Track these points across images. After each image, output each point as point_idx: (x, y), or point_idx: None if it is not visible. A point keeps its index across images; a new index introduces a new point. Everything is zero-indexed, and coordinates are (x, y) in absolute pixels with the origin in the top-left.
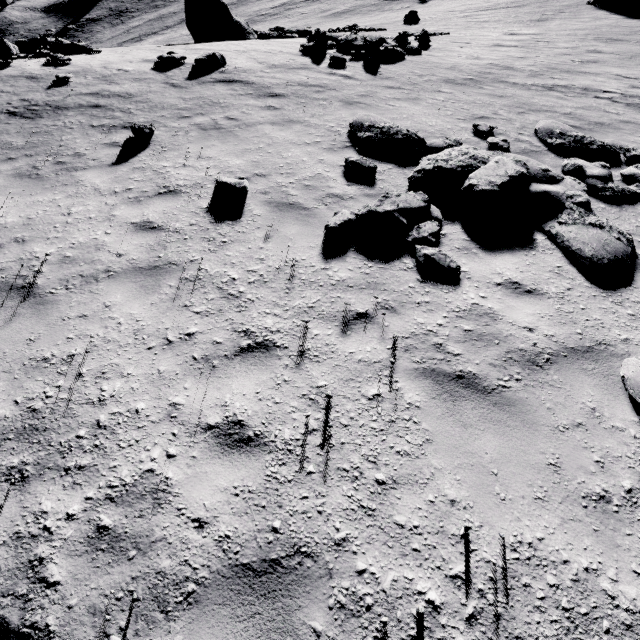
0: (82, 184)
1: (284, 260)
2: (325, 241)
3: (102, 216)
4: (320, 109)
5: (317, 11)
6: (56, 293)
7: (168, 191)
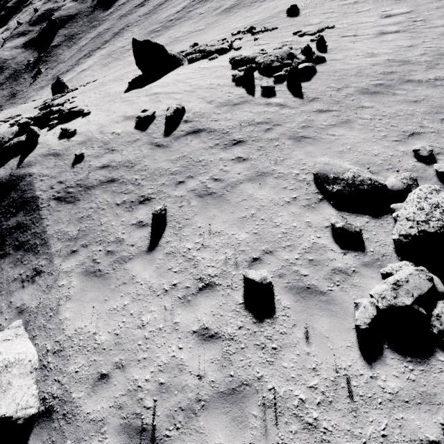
0: (137, 281)
1: (333, 368)
2: (357, 337)
3: (168, 325)
4: (278, 153)
5: (211, 10)
6: (171, 436)
7: (205, 285)
